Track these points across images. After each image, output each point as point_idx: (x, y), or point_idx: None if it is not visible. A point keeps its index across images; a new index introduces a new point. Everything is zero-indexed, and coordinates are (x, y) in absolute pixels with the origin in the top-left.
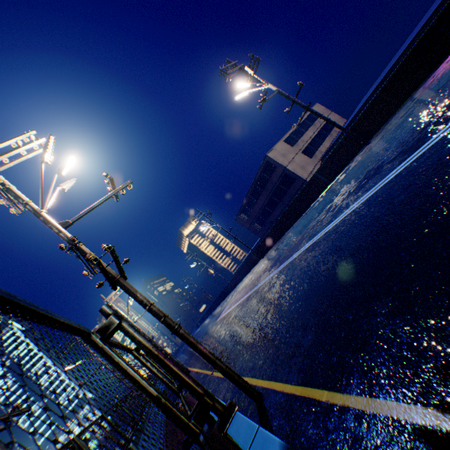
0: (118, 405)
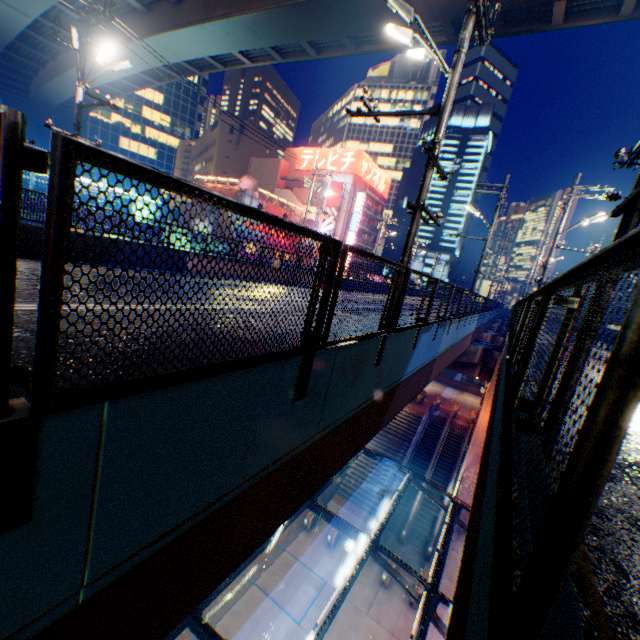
0: (486, 299)
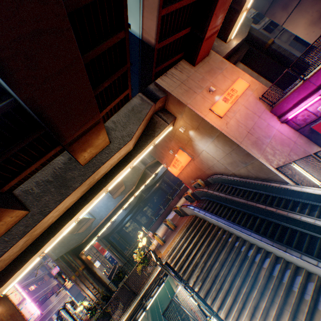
0: None
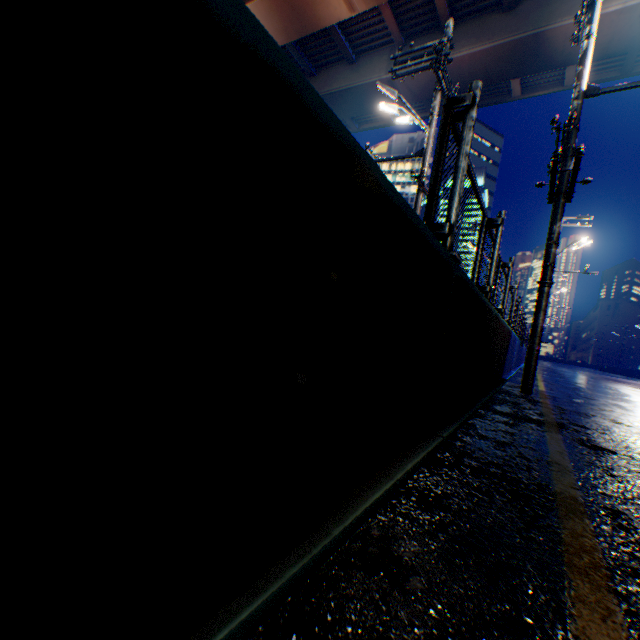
0: None
